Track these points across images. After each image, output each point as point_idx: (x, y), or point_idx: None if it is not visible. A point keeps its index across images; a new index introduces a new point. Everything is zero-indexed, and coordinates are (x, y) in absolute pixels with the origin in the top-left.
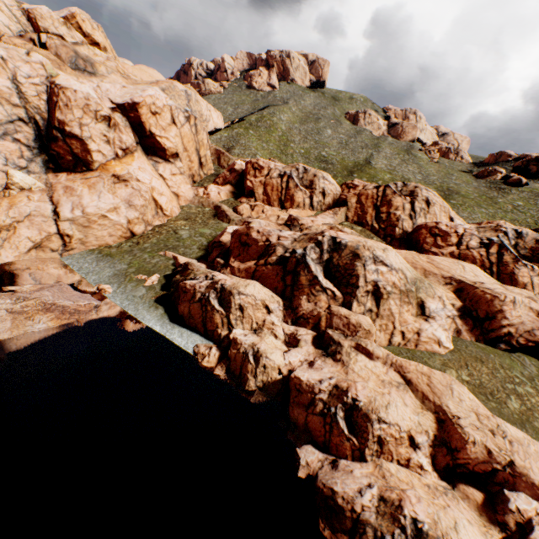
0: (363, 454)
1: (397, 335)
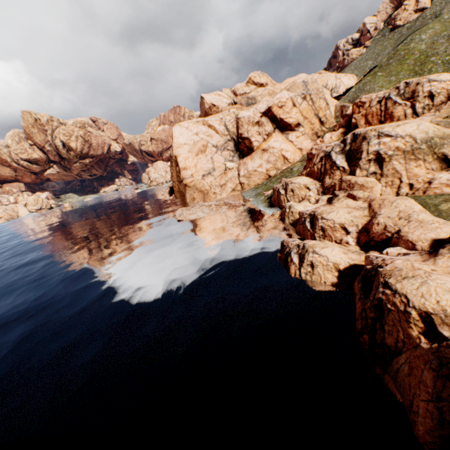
0: (315, 237)
1: (403, 187)
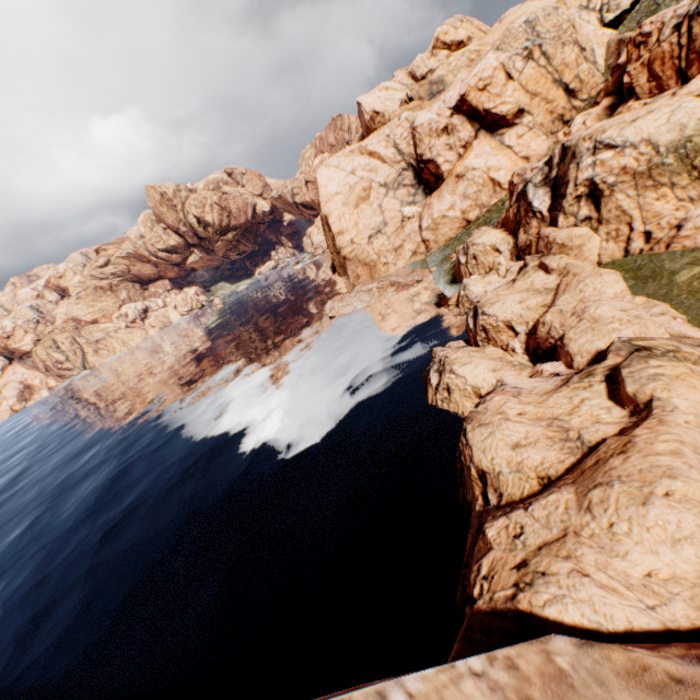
0: (477, 341)
1: (635, 240)
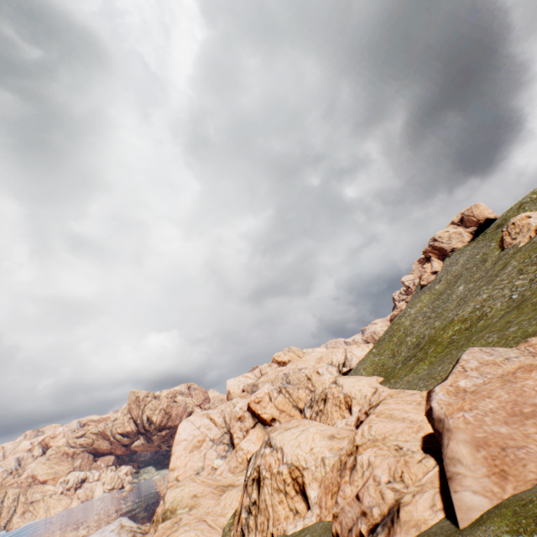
0: None
1: None
